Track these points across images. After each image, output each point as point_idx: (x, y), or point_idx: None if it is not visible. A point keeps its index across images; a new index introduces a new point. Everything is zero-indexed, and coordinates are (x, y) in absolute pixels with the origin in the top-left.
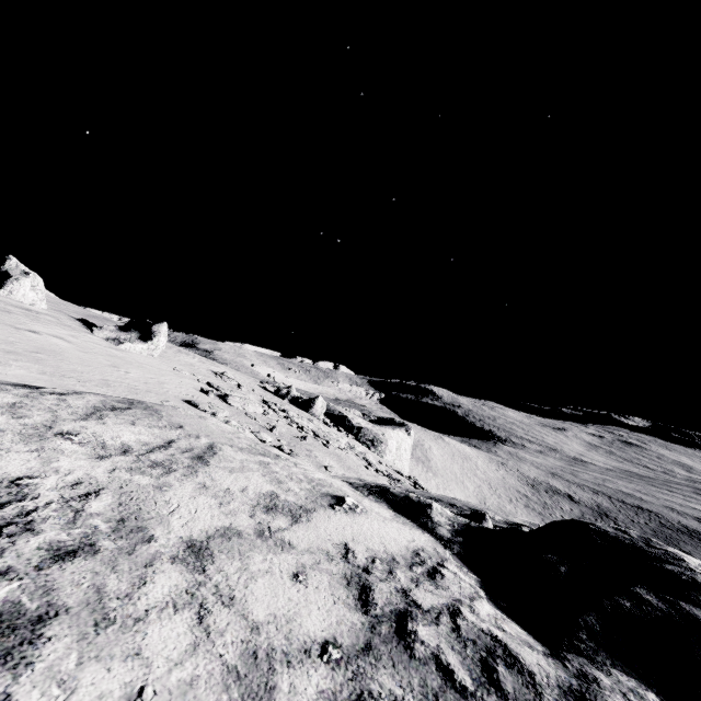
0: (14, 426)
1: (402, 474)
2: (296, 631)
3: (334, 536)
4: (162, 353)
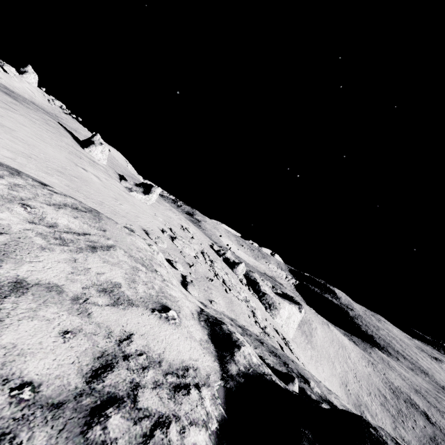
0: (3, 192)
1: (279, 334)
2: (16, 363)
3: (130, 325)
4: (156, 205)
